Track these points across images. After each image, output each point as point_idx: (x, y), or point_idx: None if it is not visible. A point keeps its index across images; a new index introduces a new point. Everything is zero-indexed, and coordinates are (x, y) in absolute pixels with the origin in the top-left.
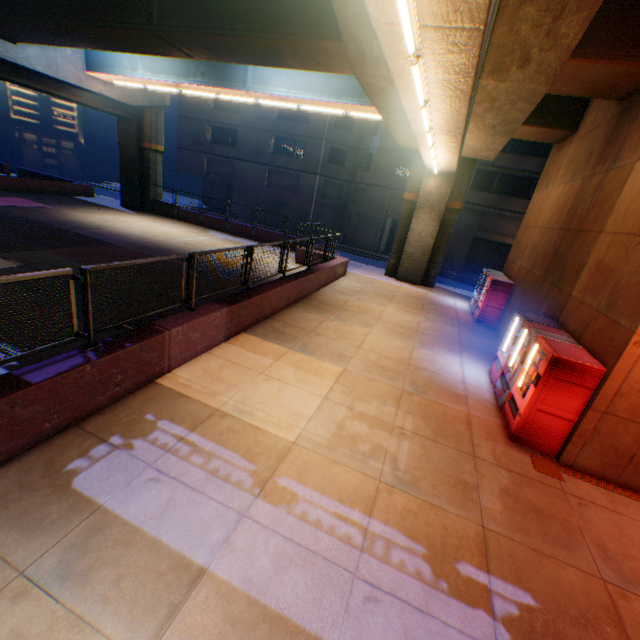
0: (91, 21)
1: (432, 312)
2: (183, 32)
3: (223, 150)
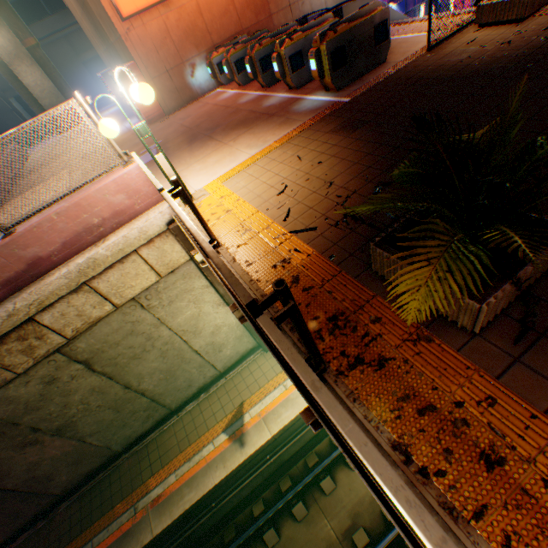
0: None
1: None
2: None
3: None
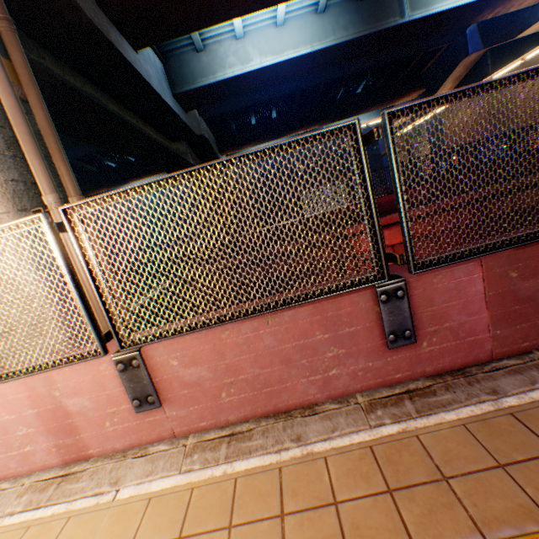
0: (306, 123)
1: None
2: (352, 111)
3: None
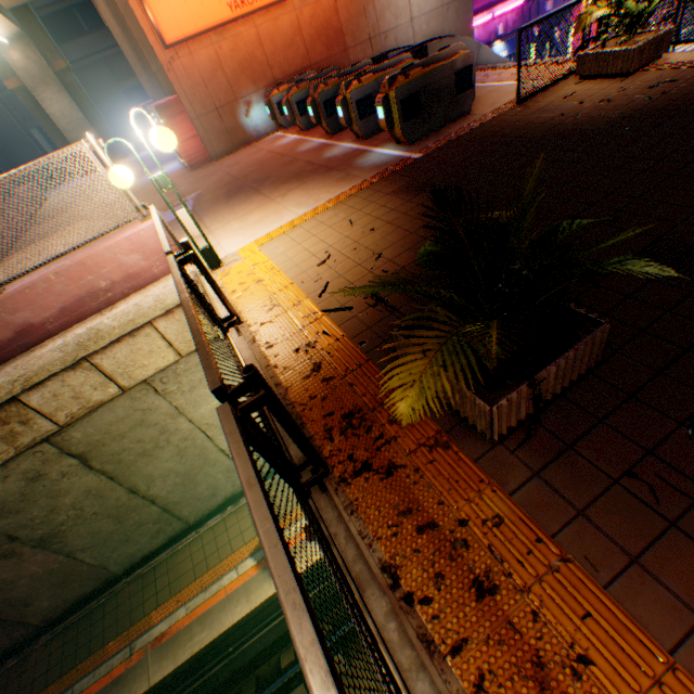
0: None
1: (135, 166)
2: None
3: None
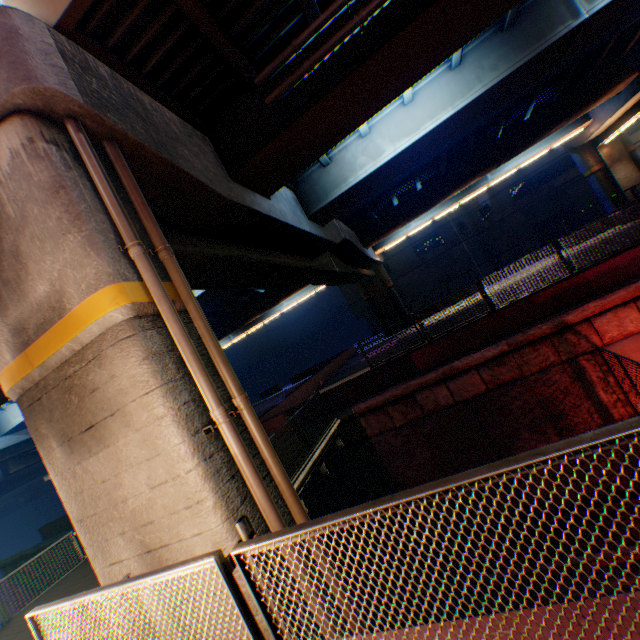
0: (461, 181)
1: None
2: (523, 144)
3: None
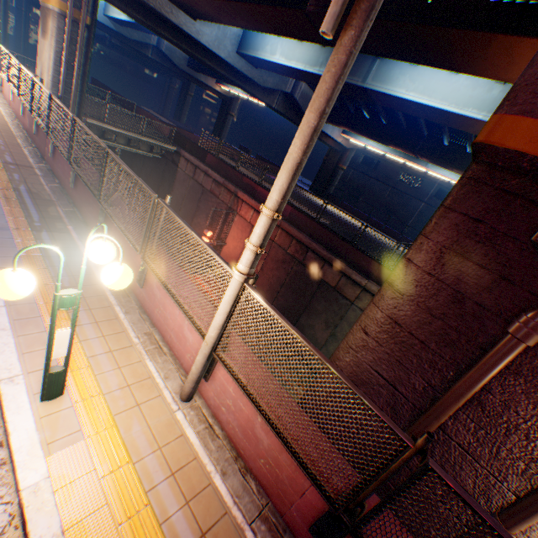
0: (385, 139)
1: None
2: (427, 157)
3: (365, 170)
